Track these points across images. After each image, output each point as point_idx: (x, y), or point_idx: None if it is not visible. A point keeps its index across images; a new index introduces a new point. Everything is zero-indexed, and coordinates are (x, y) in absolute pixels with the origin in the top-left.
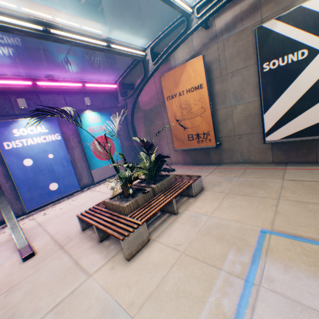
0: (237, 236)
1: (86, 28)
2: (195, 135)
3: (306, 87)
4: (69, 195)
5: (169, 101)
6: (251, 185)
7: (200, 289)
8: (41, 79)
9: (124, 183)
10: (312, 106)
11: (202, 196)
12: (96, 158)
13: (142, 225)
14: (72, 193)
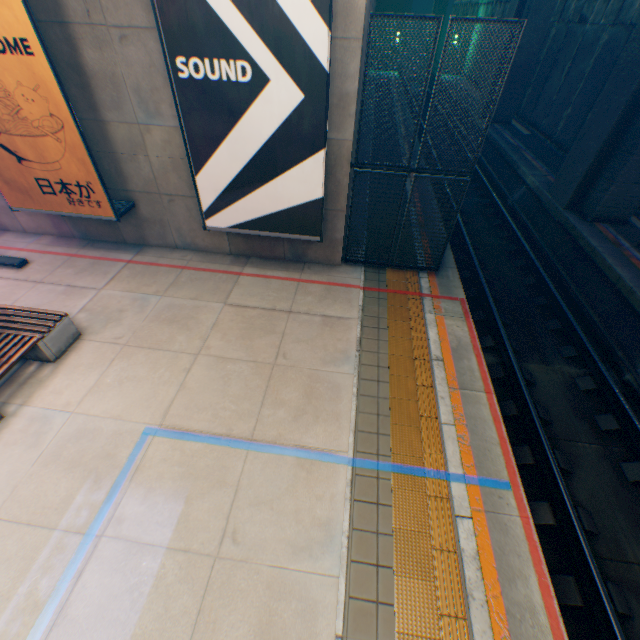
0: (105, 452)
1: None
2: (59, 184)
3: (257, 147)
4: None
5: None
6: (175, 319)
7: (10, 579)
8: None
9: None
10: (267, 184)
11: (74, 357)
12: None
13: None
14: None
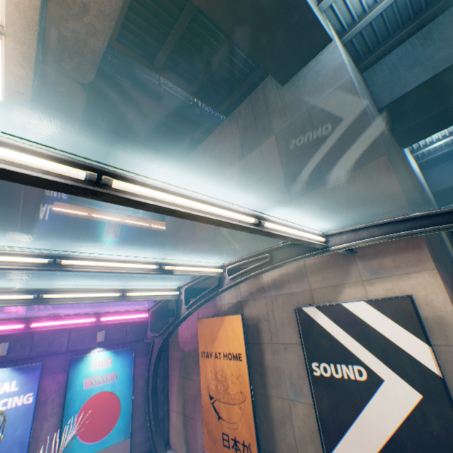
0: None
1: (155, 226)
2: (232, 438)
3: (382, 437)
4: None
5: (203, 358)
6: None
7: None
8: (40, 318)
9: None
10: None
11: None
12: (78, 437)
13: None
14: None
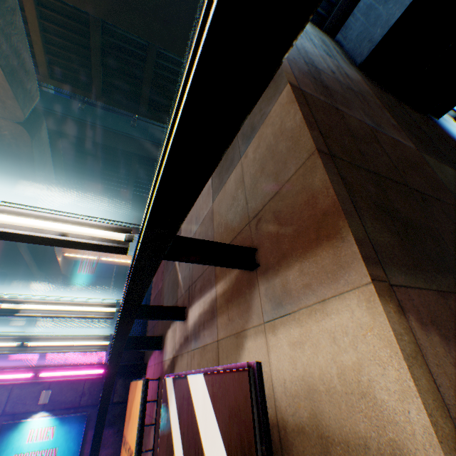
0: None
1: None
2: None
3: None
4: None
5: (123, 445)
6: None
7: None
8: None
9: None
10: None
11: None
12: None
13: None
14: None
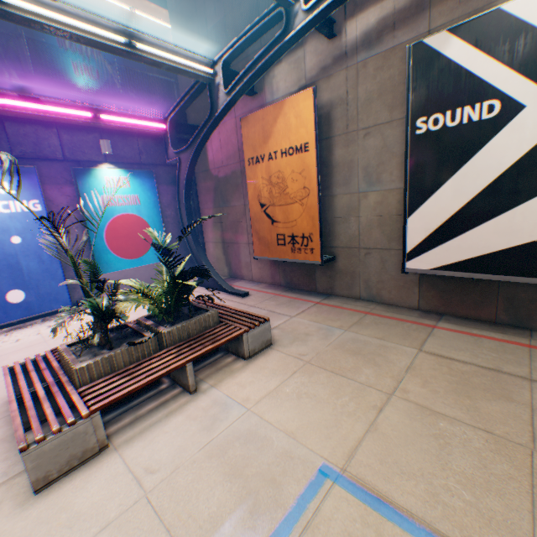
0: (269, 473)
1: (142, 15)
2: (289, 237)
3: (490, 177)
4: (47, 314)
5: (251, 167)
6: (358, 351)
7: None
8: (4, 93)
9: (99, 319)
10: (496, 216)
11: (261, 359)
12: (112, 253)
13: (87, 418)
14: (54, 311)
